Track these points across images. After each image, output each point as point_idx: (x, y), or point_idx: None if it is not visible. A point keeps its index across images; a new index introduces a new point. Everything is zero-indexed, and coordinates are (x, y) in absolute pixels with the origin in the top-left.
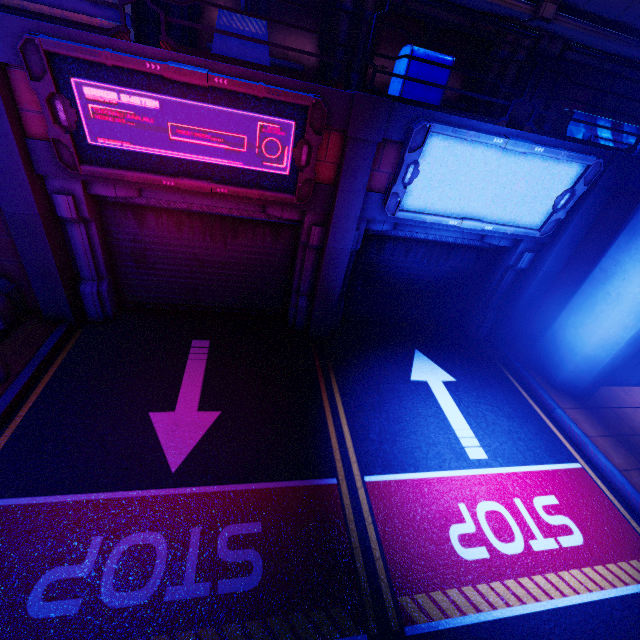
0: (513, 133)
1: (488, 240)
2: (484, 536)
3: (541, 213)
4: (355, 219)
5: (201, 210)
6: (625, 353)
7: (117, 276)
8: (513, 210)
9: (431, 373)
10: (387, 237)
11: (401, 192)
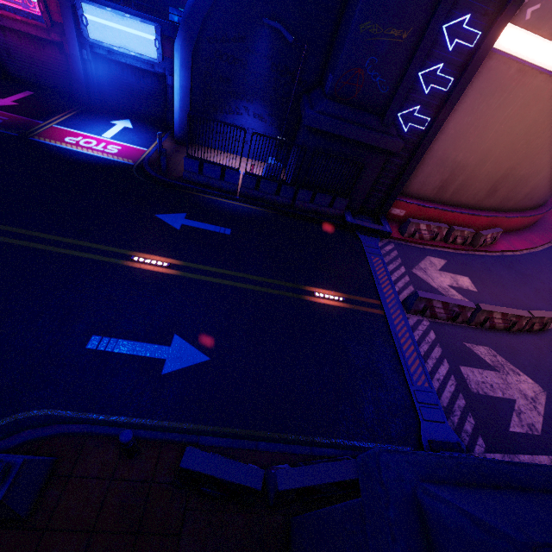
0: (123, 9)
1: (155, 68)
2: (79, 142)
3: (153, 50)
4: (76, 41)
5: (25, 32)
6: (184, 117)
7: (2, 61)
8: (139, 46)
9: (124, 124)
10: (110, 60)
11: (85, 29)
